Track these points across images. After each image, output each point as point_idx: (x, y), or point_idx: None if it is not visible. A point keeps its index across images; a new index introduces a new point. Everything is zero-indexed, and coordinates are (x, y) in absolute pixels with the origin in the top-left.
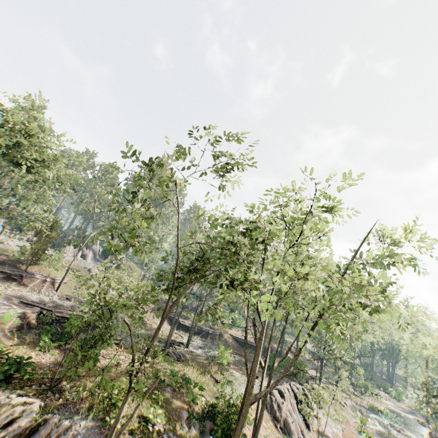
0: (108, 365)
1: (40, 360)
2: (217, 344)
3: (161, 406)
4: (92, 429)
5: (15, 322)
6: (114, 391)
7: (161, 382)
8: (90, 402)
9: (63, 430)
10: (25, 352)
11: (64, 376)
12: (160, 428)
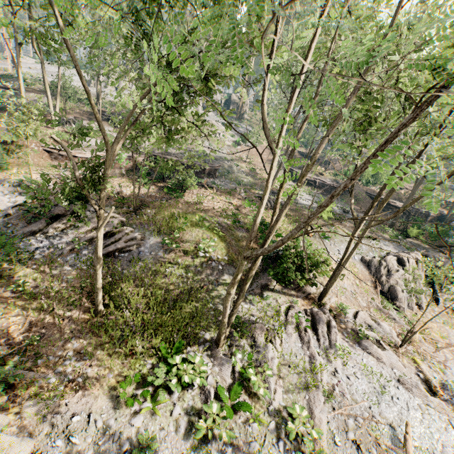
0: (190, 202)
1: (135, 191)
2: (341, 200)
3: (222, 241)
4: (157, 243)
5: (129, 164)
6: (180, 221)
7: (235, 222)
8: (156, 225)
9: (132, 239)
10: (128, 185)
11: (141, 203)
12: (211, 256)
